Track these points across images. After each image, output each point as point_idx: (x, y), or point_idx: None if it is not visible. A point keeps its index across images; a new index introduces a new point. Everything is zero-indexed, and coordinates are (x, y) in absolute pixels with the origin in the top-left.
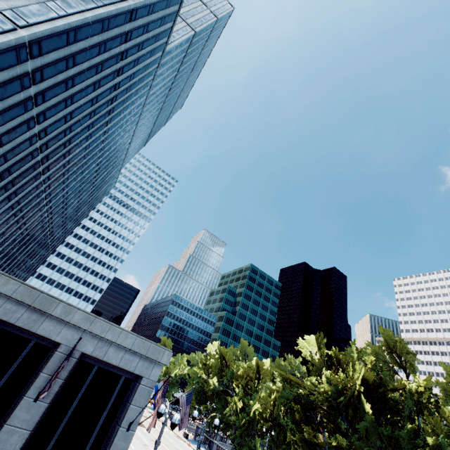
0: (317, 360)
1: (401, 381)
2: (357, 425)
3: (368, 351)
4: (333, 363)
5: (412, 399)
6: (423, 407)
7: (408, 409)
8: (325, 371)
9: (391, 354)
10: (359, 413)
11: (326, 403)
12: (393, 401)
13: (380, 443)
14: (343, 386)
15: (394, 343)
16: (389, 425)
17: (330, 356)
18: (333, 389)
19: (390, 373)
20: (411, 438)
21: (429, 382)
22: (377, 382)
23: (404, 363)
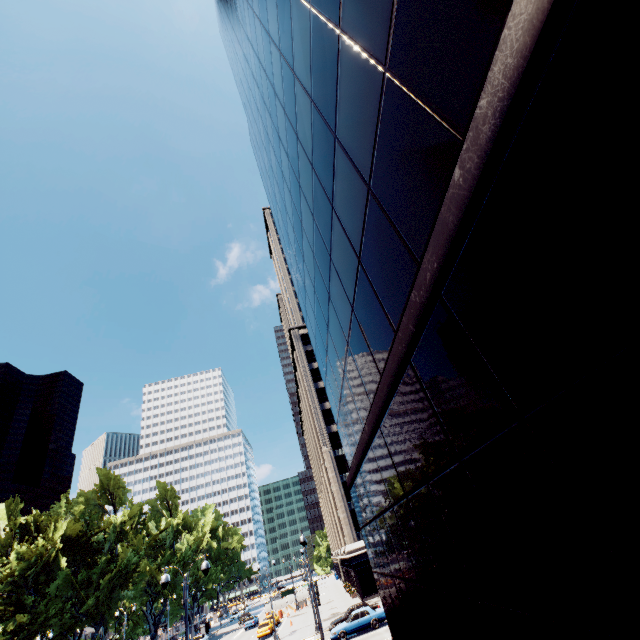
0: (5, 536)
1: (108, 519)
2: (48, 589)
3: (81, 500)
4: (30, 531)
5: (115, 531)
6: (123, 534)
7: (109, 543)
8: (15, 547)
9: (105, 494)
10: (54, 574)
11: (9, 586)
12: (97, 543)
13: (72, 592)
14: (39, 554)
15: (111, 482)
16: (88, 569)
17: (28, 524)
18: (23, 564)
19: (100, 515)
20: (105, 569)
21: (134, 509)
22: (83, 530)
23: (116, 499)
